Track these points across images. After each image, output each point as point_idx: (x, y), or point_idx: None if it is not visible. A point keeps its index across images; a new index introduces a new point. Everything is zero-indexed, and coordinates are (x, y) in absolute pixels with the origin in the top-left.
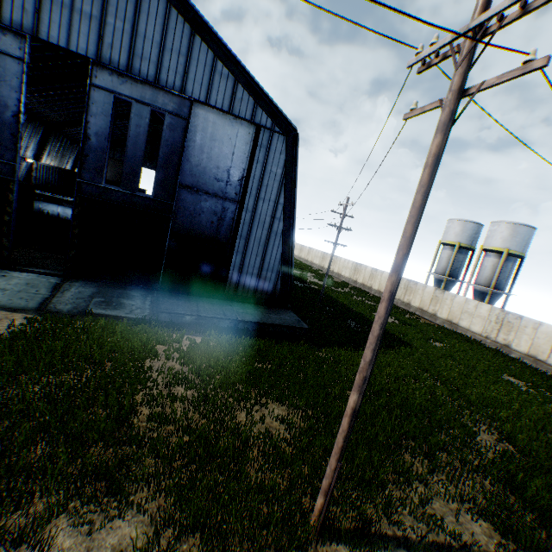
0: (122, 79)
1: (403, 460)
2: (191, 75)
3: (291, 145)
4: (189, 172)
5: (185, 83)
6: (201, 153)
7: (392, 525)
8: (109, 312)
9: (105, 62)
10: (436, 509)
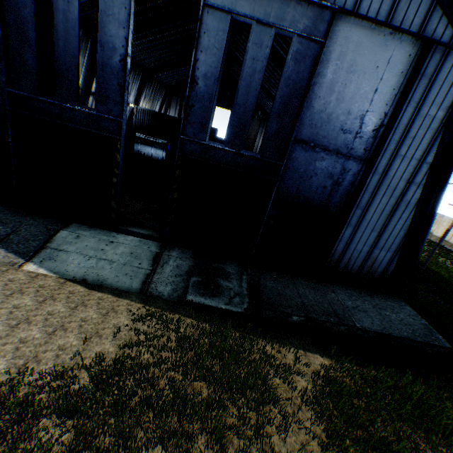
0: None
1: None
2: None
3: None
4: (308, 122)
5: None
6: (329, 92)
7: None
8: (208, 301)
9: None
10: None
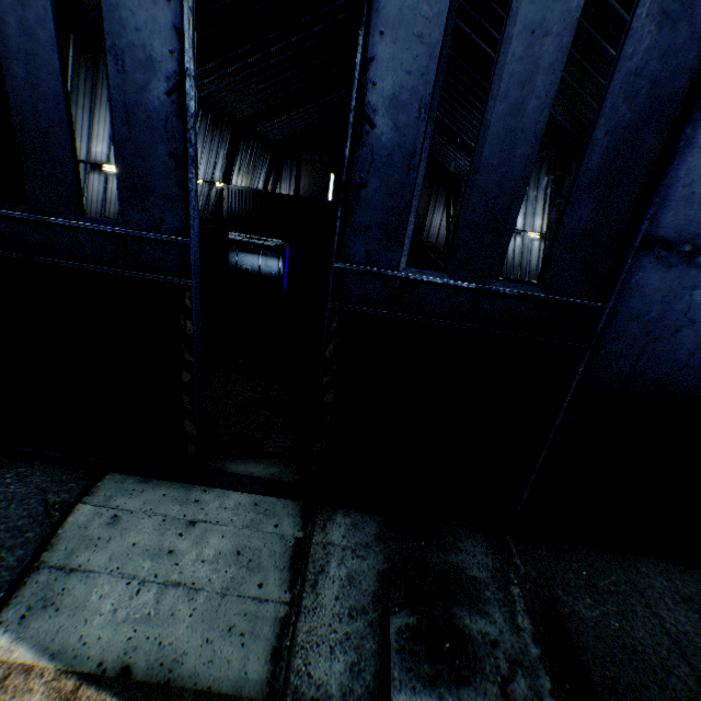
0: None
1: None
2: None
3: None
4: (678, 190)
5: None
6: None
7: None
8: None
9: None
10: None
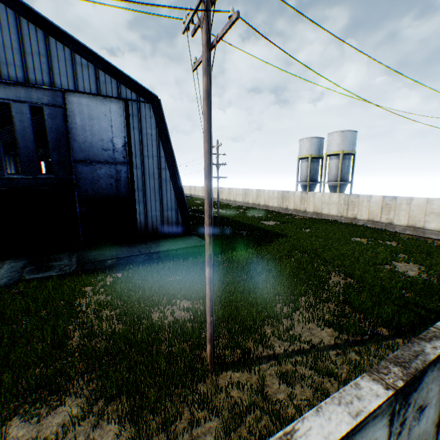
0: None
1: (274, 308)
2: (56, 70)
3: (157, 109)
4: (79, 149)
5: (52, 78)
6: (84, 131)
7: (267, 349)
8: (42, 275)
9: None
10: (298, 331)
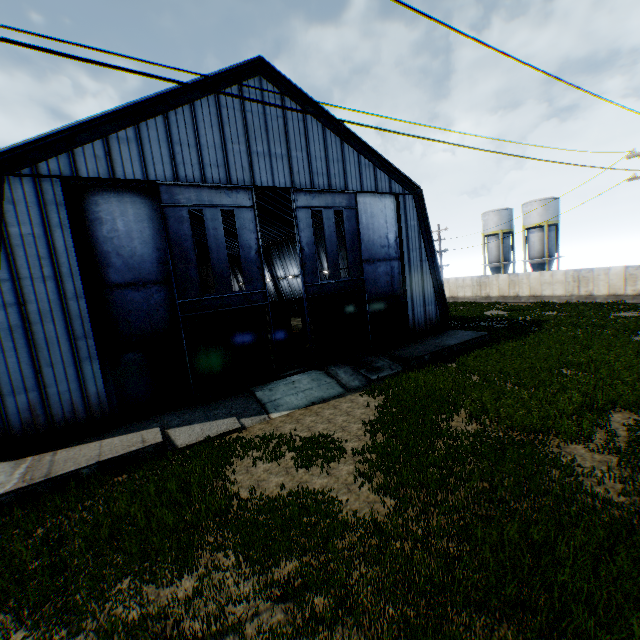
0: (312, 195)
1: None
2: (348, 174)
3: (417, 200)
4: (365, 249)
5: (346, 181)
6: (368, 230)
7: None
8: (383, 374)
9: (297, 186)
10: None
